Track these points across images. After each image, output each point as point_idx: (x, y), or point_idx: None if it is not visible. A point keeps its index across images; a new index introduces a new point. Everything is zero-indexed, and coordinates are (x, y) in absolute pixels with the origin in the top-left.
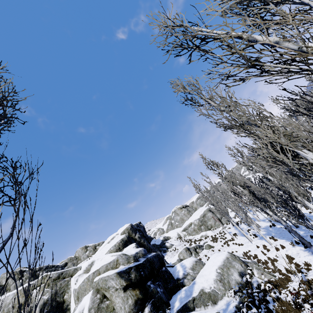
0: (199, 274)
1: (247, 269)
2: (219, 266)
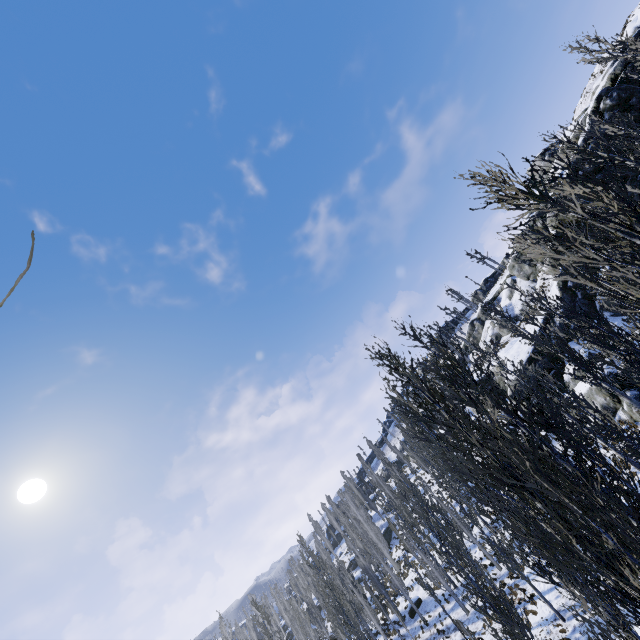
0: (576, 388)
1: (613, 402)
2: (584, 393)
